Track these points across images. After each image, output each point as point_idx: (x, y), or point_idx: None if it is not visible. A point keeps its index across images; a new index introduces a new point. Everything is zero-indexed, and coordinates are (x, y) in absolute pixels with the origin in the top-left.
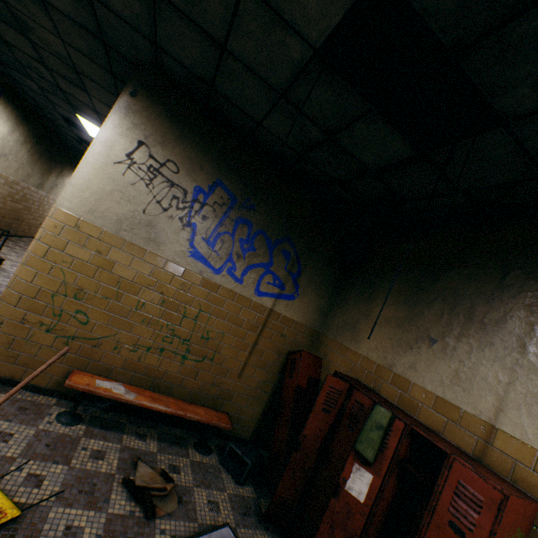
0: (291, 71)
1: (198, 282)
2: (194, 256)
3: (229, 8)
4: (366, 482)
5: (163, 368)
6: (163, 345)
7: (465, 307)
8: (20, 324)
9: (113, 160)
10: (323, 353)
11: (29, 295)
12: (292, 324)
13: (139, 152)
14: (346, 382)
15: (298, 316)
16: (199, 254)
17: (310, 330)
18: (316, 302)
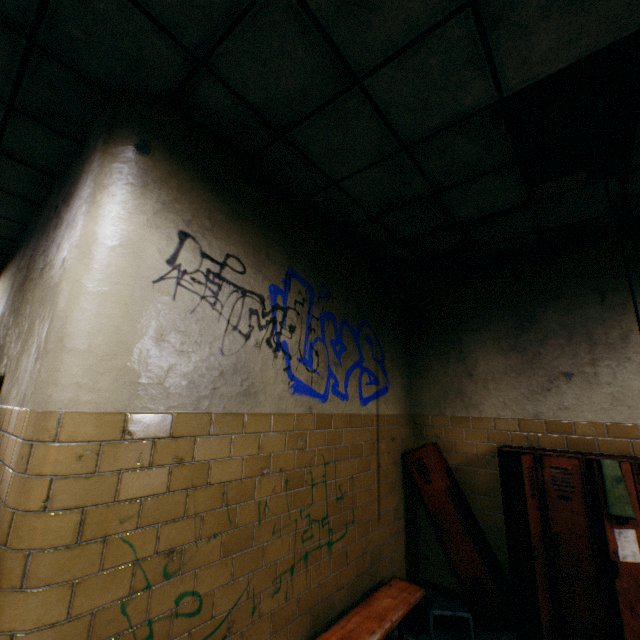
0: (445, 120)
1: (312, 425)
2: (297, 391)
3: (414, 30)
4: (632, 540)
5: (315, 583)
6: (305, 547)
7: (582, 334)
8: None
9: (148, 276)
10: (433, 436)
11: None
12: (395, 419)
13: (185, 252)
14: (530, 454)
15: (396, 407)
16: (301, 384)
17: (406, 417)
18: (401, 382)
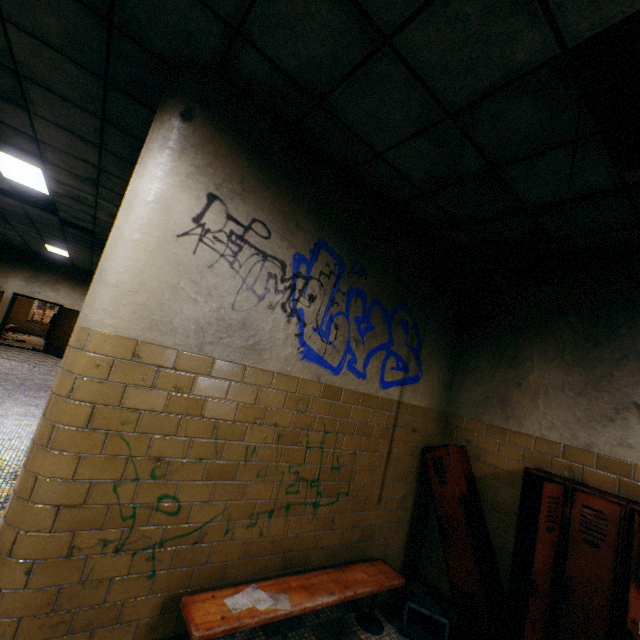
0: (493, 80)
1: (317, 393)
2: (307, 357)
3: None
4: None
5: (293, 532)
6: (288, 499)
7: None
8: (65, 560)
9: (173, 231)
10: (463, 439)
11: (71, 502)
12: (421, 412)
13: (212, 212)
14: (560, 484)
15: (425, 400)
16: (312, 352)
17: (438, 413)
18: (439, 376)
